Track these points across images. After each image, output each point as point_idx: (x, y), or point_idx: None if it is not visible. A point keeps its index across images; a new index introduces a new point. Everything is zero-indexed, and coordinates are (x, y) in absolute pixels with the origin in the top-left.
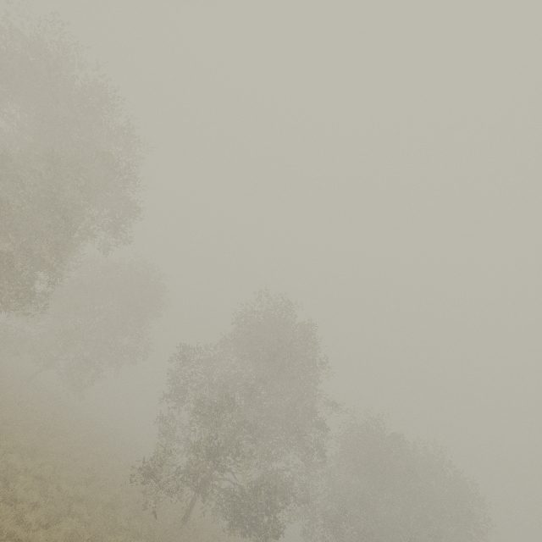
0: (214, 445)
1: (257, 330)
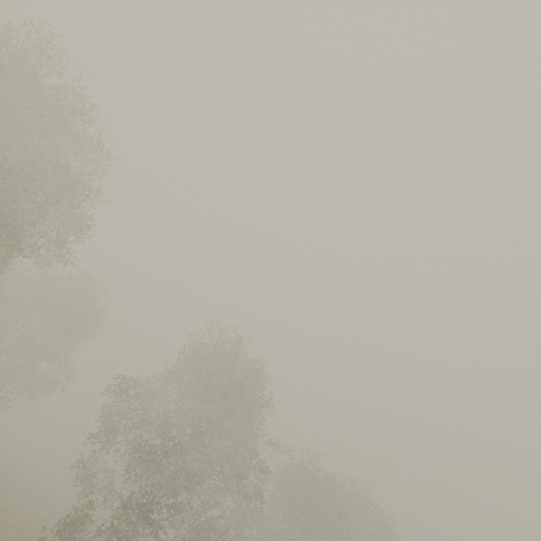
0: (150, 499)
1: (206, 364)
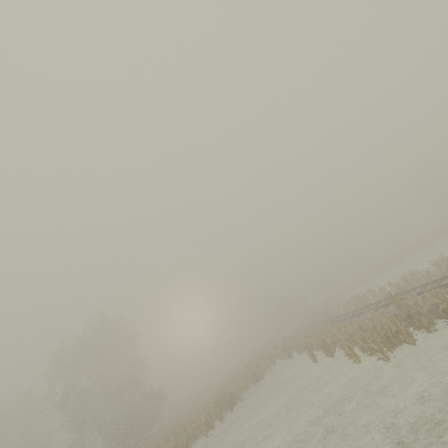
0: None
1: None
